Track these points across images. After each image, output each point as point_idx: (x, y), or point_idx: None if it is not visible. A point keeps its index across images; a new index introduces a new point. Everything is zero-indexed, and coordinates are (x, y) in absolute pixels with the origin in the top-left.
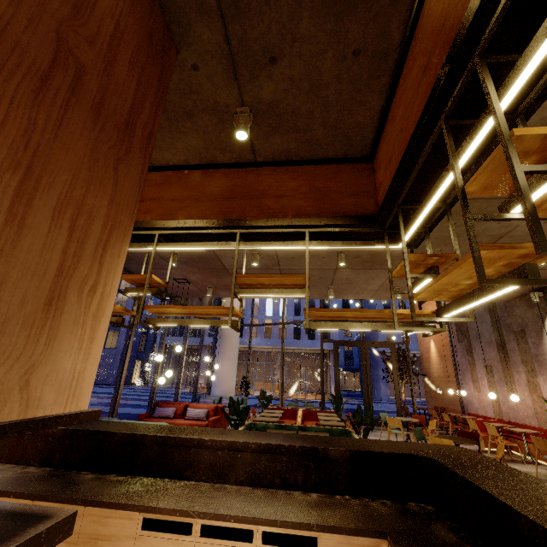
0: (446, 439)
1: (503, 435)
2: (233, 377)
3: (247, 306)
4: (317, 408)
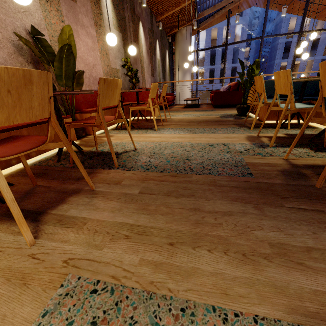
0: None
1: None
2: None
3: None
4: None
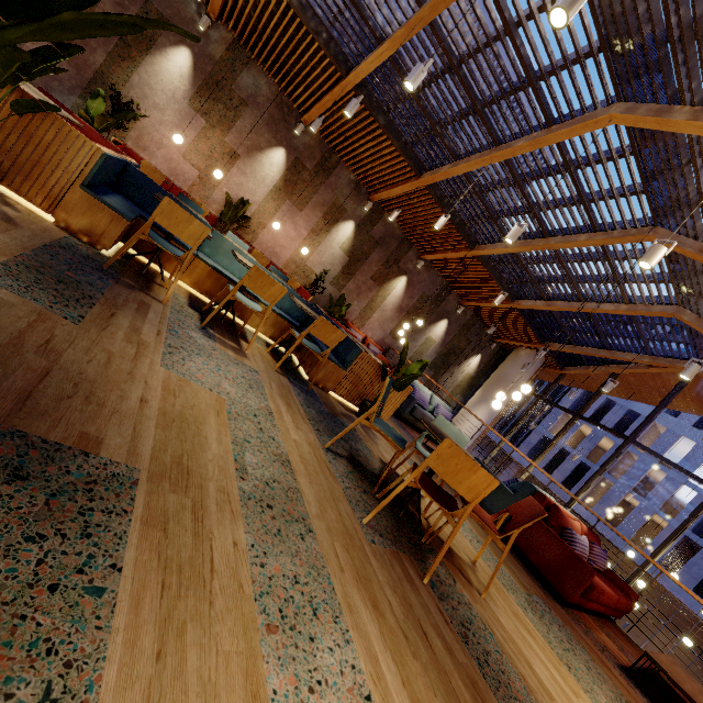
0: None
1: None
2: None
3: (608, 455)
4: None
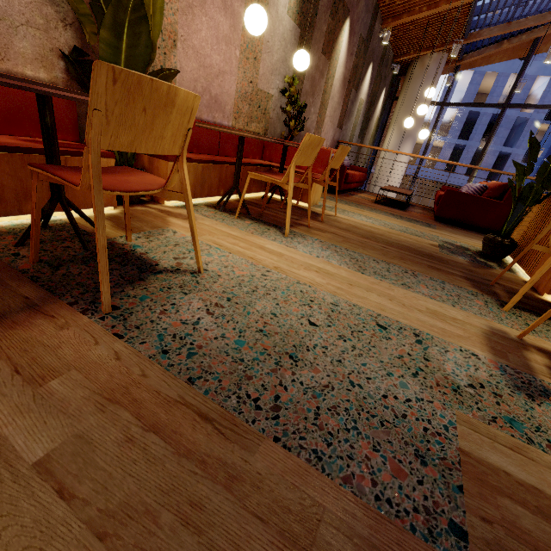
0: None
1: None
2: None
3: None
4: None
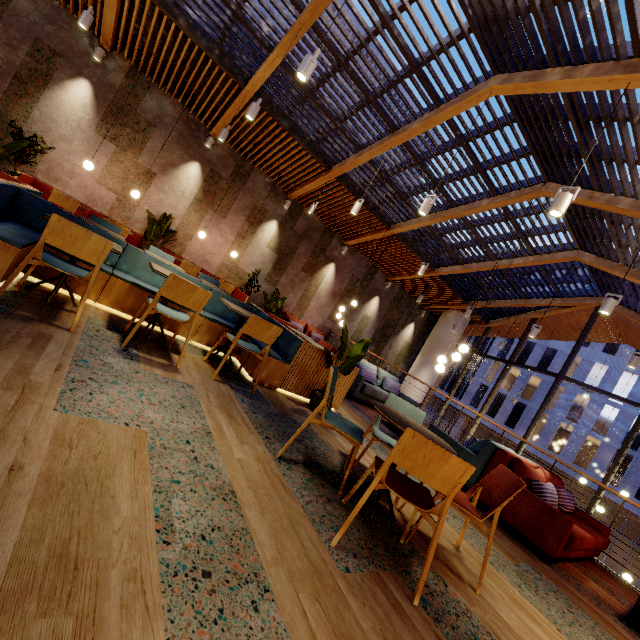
0: None
1: None
2: None
3: (539, 391)
4: None
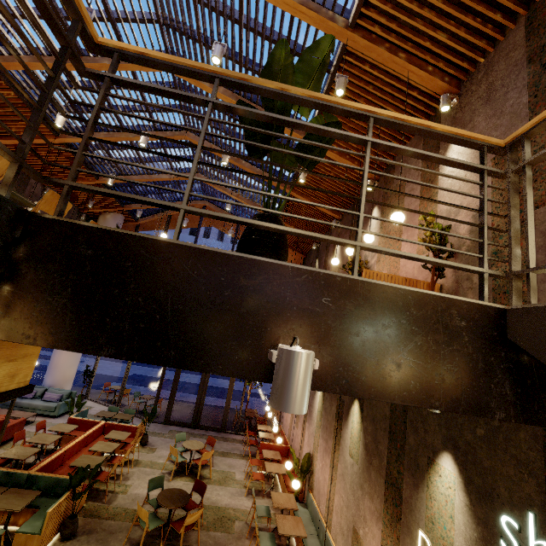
0: (144, 509)
1: (276, 461)
2: (73, 366)
3: None
4: (132, 416)
